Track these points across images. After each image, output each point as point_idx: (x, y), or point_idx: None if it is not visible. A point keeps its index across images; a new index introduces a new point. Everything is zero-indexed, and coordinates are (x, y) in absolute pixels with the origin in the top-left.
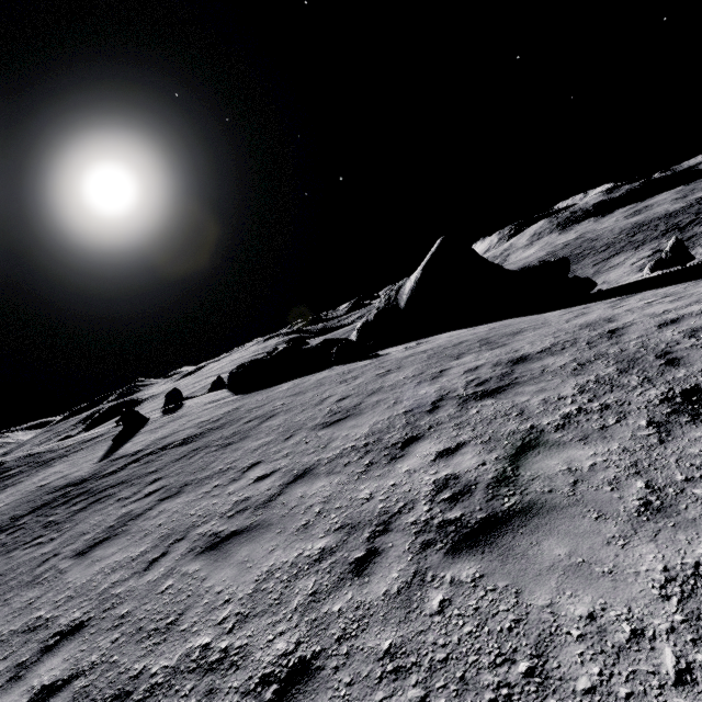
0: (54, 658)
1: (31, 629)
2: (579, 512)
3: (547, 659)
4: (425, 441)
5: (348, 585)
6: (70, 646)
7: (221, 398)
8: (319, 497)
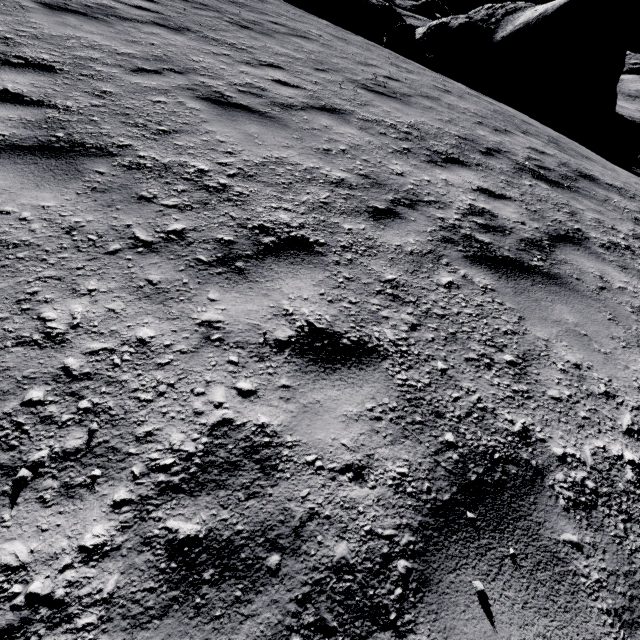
0: (18, 75)
1: None
2: (597, 307)
3: (530, 366)
4: (470, 171)
5: (362, 219)
6: (39, 78)
7: None
8: (346, 140)
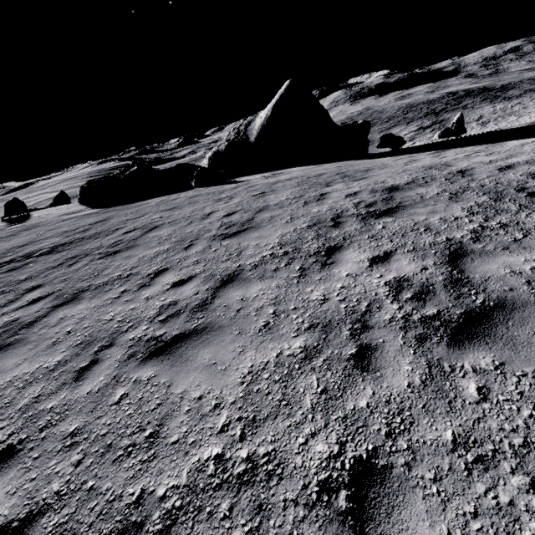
0: None
1: None
2: None
3: None
4: (348, 250)
5: (360, 380)
6: (8, 477)
7: (76, 211)
8: (265, 299)
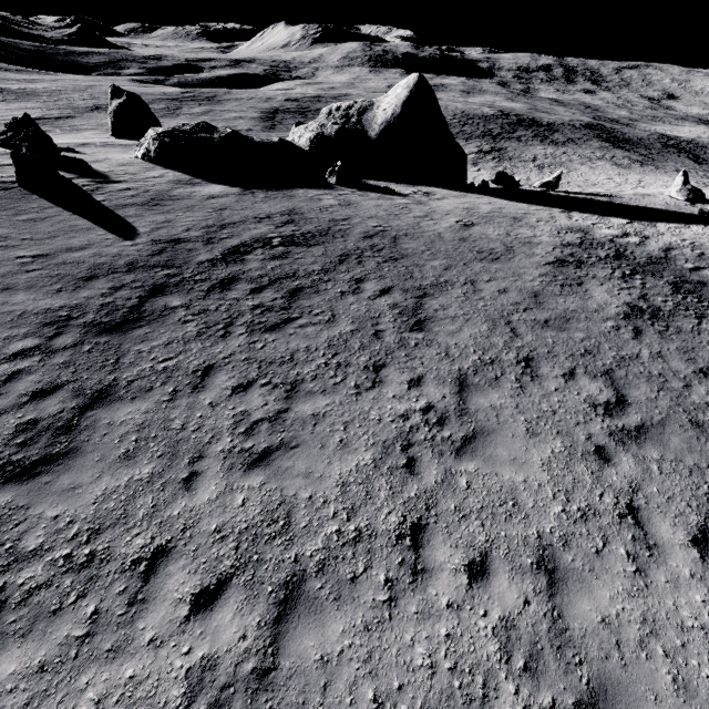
0: (543, 368)
1: (488, 363)
2: (684, 317)
3: None
4: (588, 285)
5: (642, 336)
6: (542, 364)
7: (187, 180)
8: (572, 306)
